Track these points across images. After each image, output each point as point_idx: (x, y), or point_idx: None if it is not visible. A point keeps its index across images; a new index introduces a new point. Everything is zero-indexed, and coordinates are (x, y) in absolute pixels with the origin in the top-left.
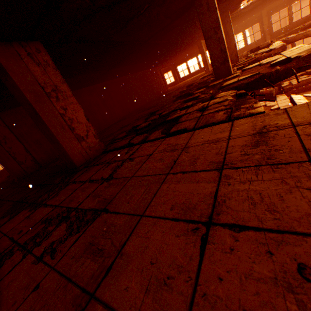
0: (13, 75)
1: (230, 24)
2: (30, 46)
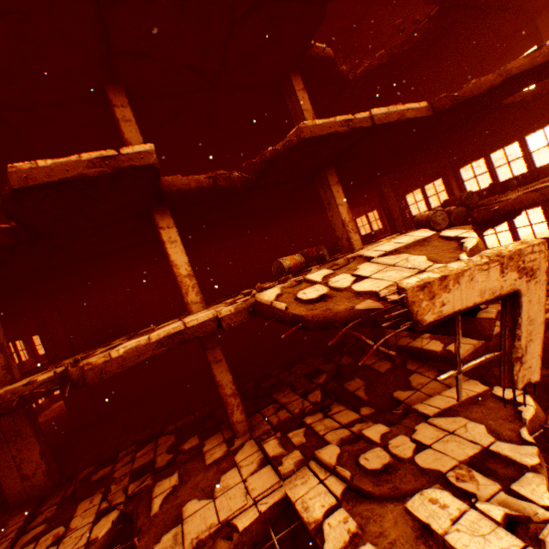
0: None
1: (295, 94)
2: None
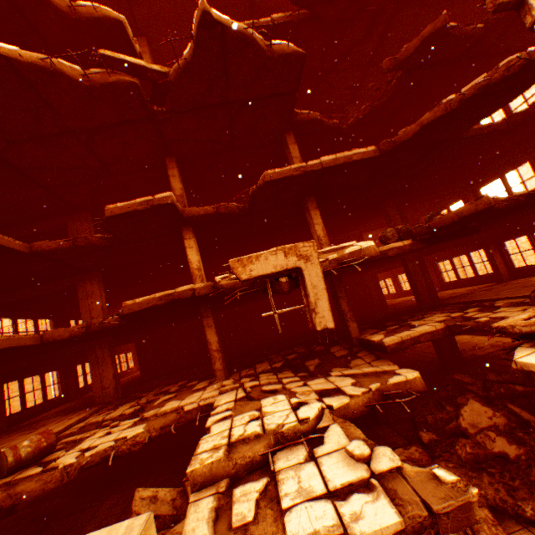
0: (70, 227)
1: (288, 147)
2: (82, 215)
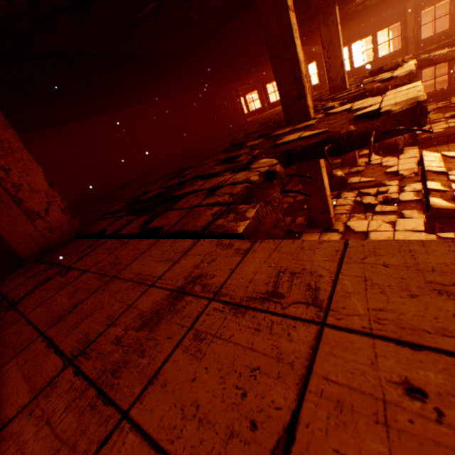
0: None
1: (337, 27)
2: None
